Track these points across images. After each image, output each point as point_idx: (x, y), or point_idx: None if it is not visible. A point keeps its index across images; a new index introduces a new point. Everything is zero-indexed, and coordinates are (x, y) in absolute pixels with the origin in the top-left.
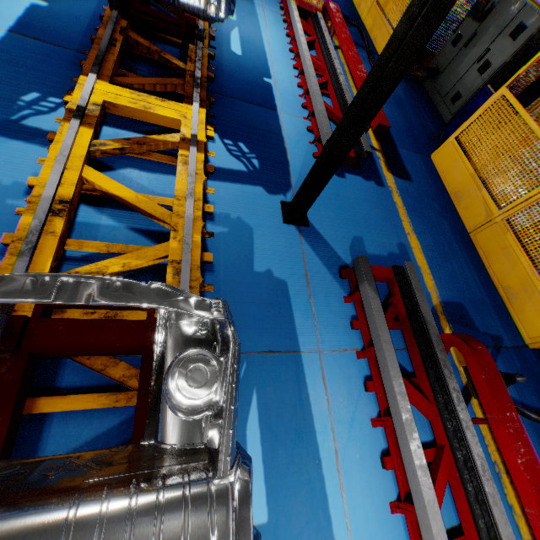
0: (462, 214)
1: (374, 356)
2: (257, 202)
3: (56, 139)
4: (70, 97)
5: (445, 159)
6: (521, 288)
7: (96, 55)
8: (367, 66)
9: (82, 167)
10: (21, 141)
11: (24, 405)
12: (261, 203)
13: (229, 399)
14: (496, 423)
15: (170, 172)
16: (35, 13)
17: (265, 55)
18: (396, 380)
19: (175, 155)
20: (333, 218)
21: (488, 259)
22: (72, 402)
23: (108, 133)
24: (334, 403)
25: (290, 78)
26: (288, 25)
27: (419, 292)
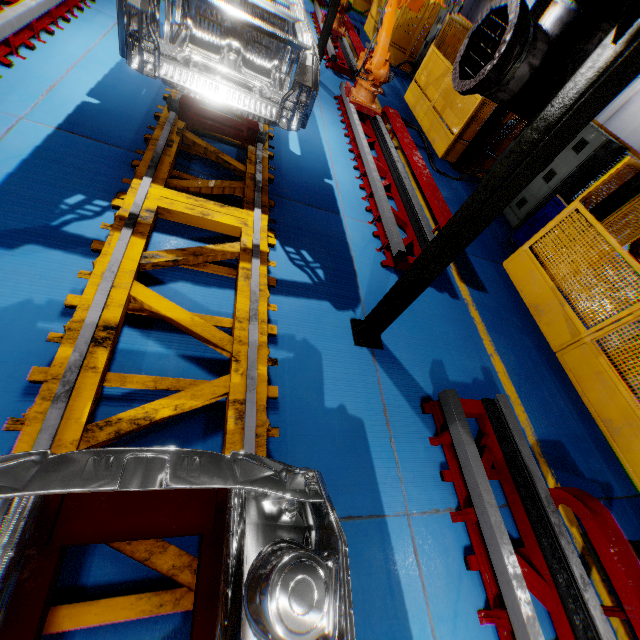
0: (545, 331)
1: (474, 520)
2: (325, 319)
3: (104, 251)
4: (119, 201)
5: (519, 268)
6: (623, 423)
7: (152, 157)
8: (428, 167)
9: (131, 284)
10: (60, 250)
11: (44, 624)
12: (328, 321)
13: (349, 634)
14: (636, 618)
15: (227, 285)
16: (86, 109)
17: (324, 155)
18: (509, 558)
19: (233, 266)
20: (409, 338)
21: (580, 384)
22: (103, 610)
23: (159, 241)
24: (431, 589)
25: (352, 179)
26: (347, 126)
27: (518, 433)
